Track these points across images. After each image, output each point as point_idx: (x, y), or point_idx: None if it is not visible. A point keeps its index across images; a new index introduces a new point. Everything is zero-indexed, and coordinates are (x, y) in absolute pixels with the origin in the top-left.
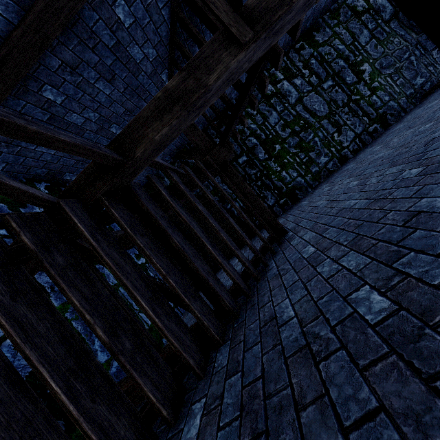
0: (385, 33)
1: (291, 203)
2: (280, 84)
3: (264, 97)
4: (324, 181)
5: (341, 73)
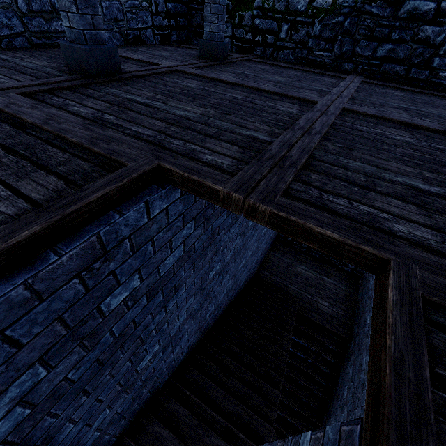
0: None
1: None
2: None
3: None
4: None
5: None
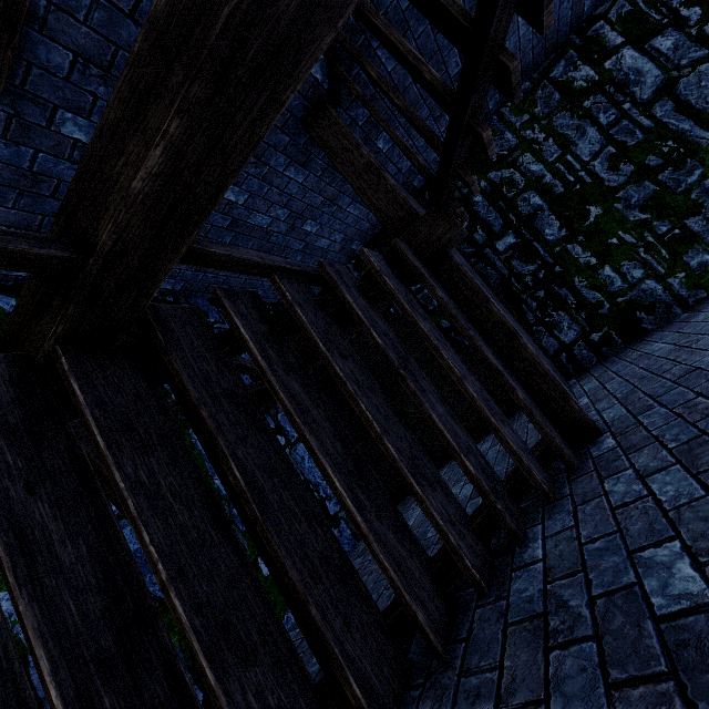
0: None
1: (620, 340)
2: (613, 59)
3: (567, 98)
4: None
5: None
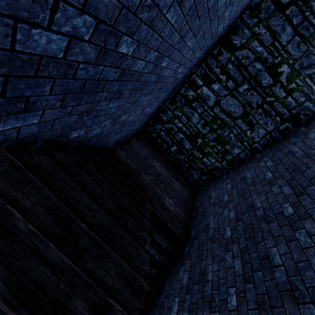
0: (312, 27)
1: (210, 179)
2: (200, 90)
3: (187, 102)
4: (234, 173)
5: (257, 76)
